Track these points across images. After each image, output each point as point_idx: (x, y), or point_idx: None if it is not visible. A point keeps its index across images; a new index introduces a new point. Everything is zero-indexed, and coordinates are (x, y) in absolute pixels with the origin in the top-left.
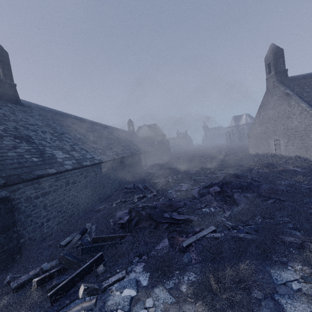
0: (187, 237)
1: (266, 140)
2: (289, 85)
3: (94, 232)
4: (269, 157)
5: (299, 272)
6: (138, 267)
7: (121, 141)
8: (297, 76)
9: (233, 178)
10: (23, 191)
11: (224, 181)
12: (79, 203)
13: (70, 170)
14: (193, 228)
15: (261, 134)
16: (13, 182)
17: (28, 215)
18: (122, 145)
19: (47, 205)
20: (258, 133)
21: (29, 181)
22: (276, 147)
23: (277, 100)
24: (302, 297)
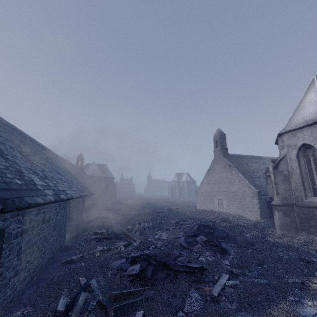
0: (210, 287)
1: (212, 198)
2: (229, 159)
3: (98, 288)
4: (217, 213)
5: (313, 307)
6: None
7: (76, 176)
8: (233, 154)
9: (207, 229)
10: (7, 225)
11: (205, 231)
12: (45, 250)
13: (52, 203)
14: (209, 277)
15: (207, 193)
16: (9, 209)
17: (0, 264)
18: (79, 180)
19: (20, 249)
20: (205, 191)
21: (20, 209)
22: (220, 206)
23: (222, 168)
24: None
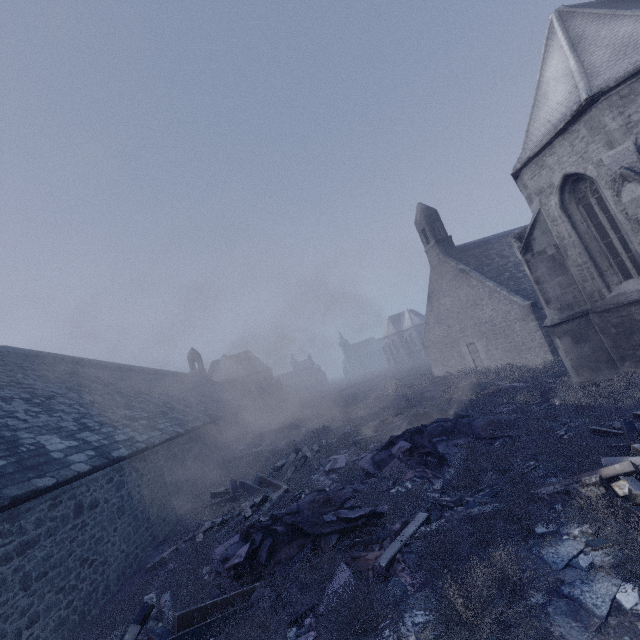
0: (382, 549)
1: (454, 348)
2: (460, 258)
3: (171, 609)
4: (469, 374)
5: (580, 538)
6: None
7: (183, 396)
8: (467, 245)
9: (425, 421)
10: None
11: (413, 427)
12: (108, 558)
13: (86, 475)
14: (388, 529)
15: (443, 339)
16: None
17: None
18: (186, 403)
19: (30, 577)
20: (438, 338)
21: None
22: (474, 357)
23: (451, 280)
24: (598, 572)
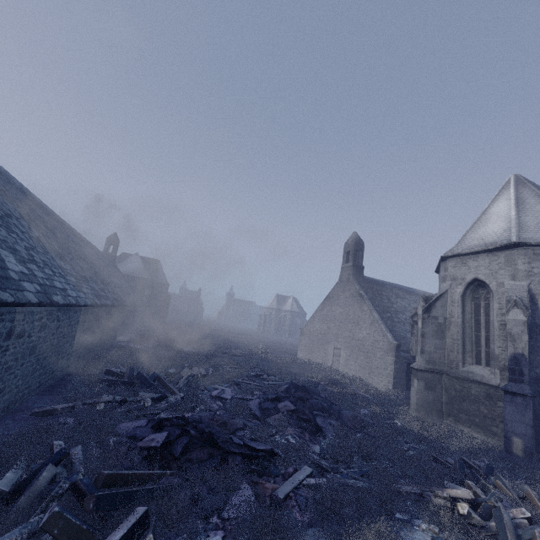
0: (276, 483)
1: (324, 345)
2: (363, 285)
3: (83, 463)
4: (327, 370)
5: (427, 532)
6: (214, 539)
7: (98, 271)
8: (370, 279)
9: (301, 393)
10: None
11: (297, 394)
12: (6, 387)
13: (32, 306)
14: (279, 468)
15: (319, 335)
16: None
17: None
18: (101, 278)
19: None
20: (316, 332)
21: None
22: (334, 359)
23: (349, 297)
24: None
